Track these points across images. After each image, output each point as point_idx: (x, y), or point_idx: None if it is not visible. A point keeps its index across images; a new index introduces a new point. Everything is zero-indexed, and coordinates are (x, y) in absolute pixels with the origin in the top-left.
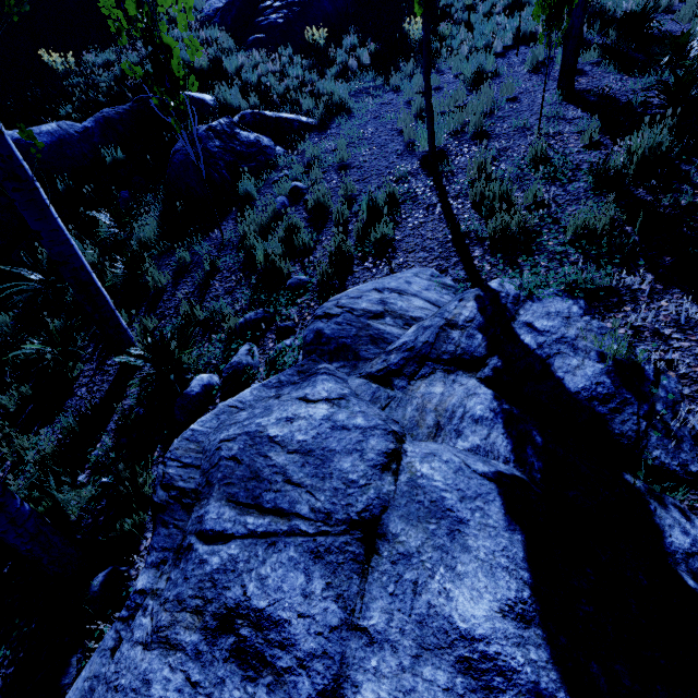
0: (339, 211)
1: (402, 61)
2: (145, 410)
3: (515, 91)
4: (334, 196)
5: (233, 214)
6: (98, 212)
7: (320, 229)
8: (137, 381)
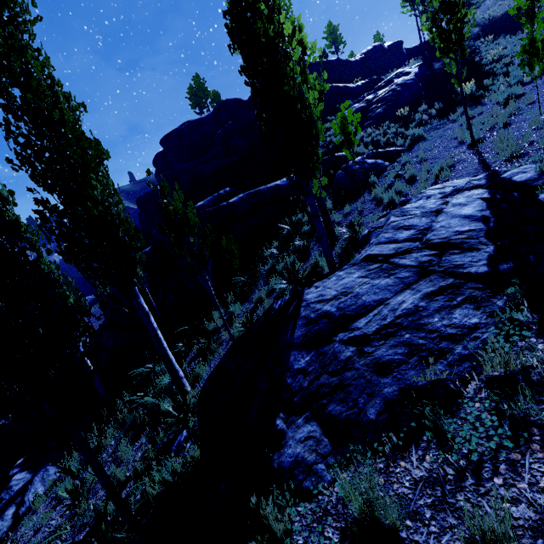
0: (422, 174)
1: (458, 107)
2: (346, 245)
3: (534, 99)
4: (418, 172)
5: (367, 191)
6: (305, 205)
7: (412, 184)
8: (338, 243)
